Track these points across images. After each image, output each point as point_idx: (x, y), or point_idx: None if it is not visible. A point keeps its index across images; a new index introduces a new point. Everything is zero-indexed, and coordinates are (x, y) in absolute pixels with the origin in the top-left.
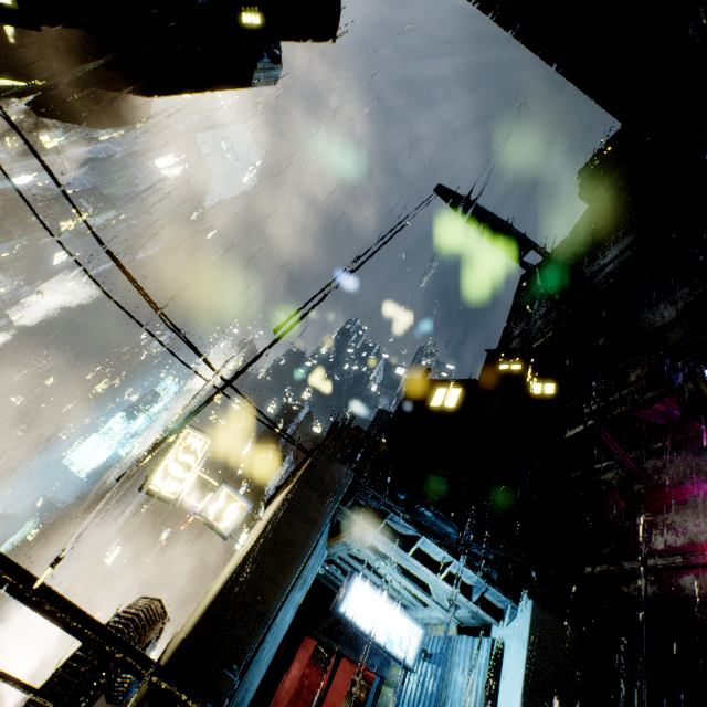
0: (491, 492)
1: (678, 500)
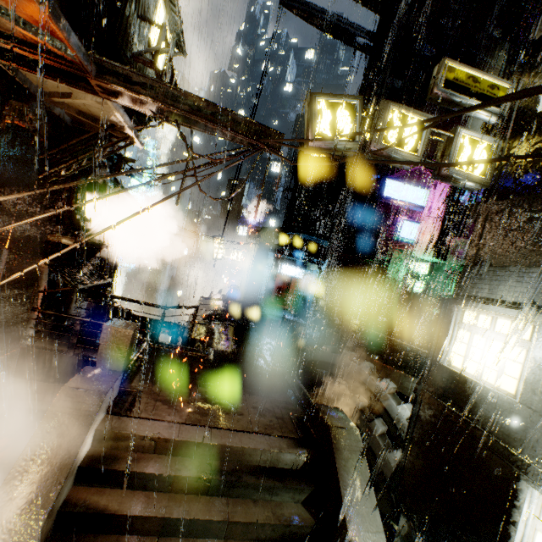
0: (342, 203)
1: (395, 210)
